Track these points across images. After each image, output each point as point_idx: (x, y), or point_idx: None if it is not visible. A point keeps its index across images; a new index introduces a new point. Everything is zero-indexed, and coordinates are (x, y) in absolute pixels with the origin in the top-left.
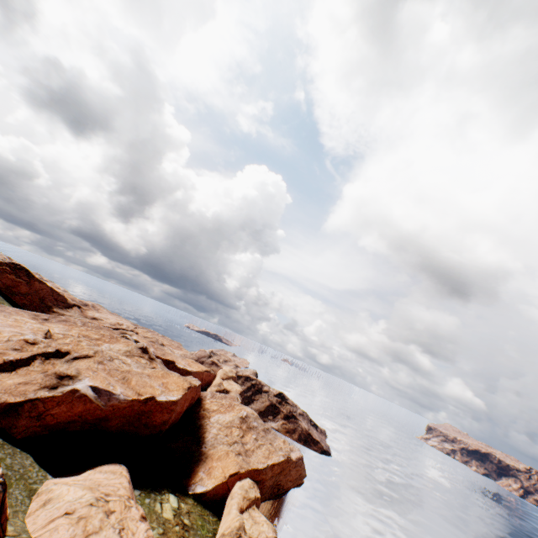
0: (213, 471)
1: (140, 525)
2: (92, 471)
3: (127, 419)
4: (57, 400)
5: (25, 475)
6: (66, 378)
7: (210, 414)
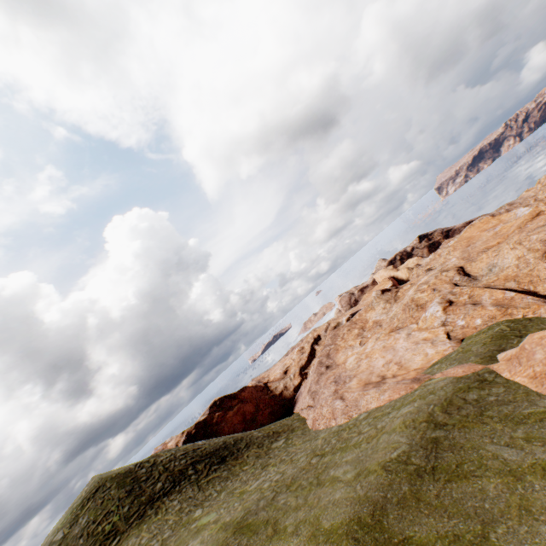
0: None
1: None
2: None
3: None
4: None
5: None
6: None
7: None
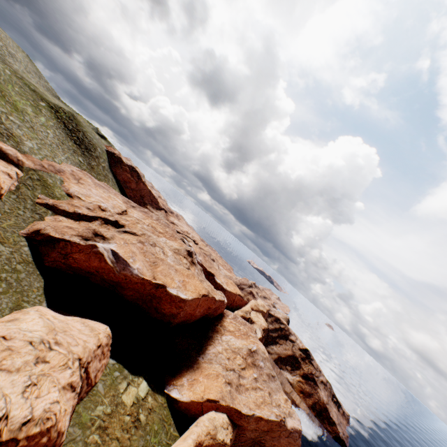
0: (196, 384)
1: (53, 392)
2: (79, 318)
3: (140, 295)
4: (80, 248)
5: (25, 292)
6: (100, 237)
7: (224, 332)
